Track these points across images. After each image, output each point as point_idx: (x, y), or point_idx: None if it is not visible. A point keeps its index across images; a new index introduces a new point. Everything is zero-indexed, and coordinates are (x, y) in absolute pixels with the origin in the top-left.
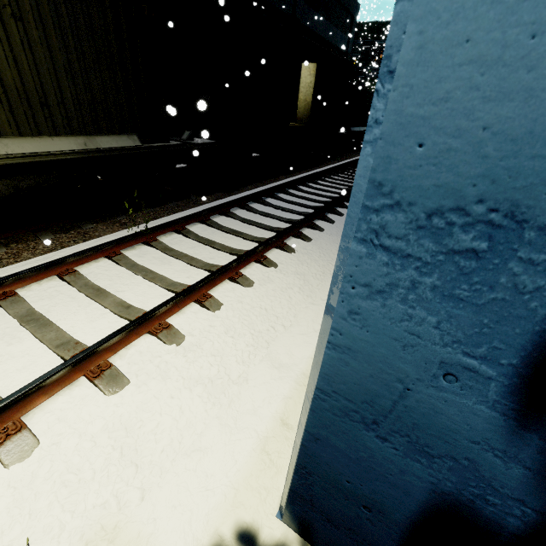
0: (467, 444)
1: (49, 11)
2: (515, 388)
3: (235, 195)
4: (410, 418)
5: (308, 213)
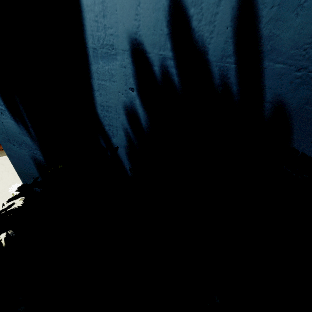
0: (20, 135)
1: None
2: (9, 111)
3: None
4: (10, 133)
5: None
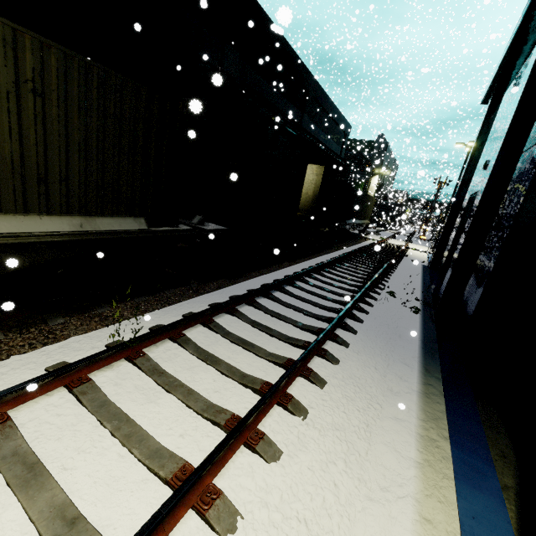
0: None
1: (77, 93)
2: None
3: (238, 283)
4: None
5: (325, 318)
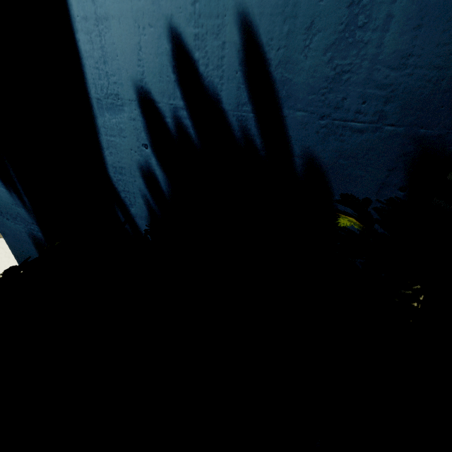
0: (13, 207)
1: None
2: None
3: None
4: (2, 204)
5: None
